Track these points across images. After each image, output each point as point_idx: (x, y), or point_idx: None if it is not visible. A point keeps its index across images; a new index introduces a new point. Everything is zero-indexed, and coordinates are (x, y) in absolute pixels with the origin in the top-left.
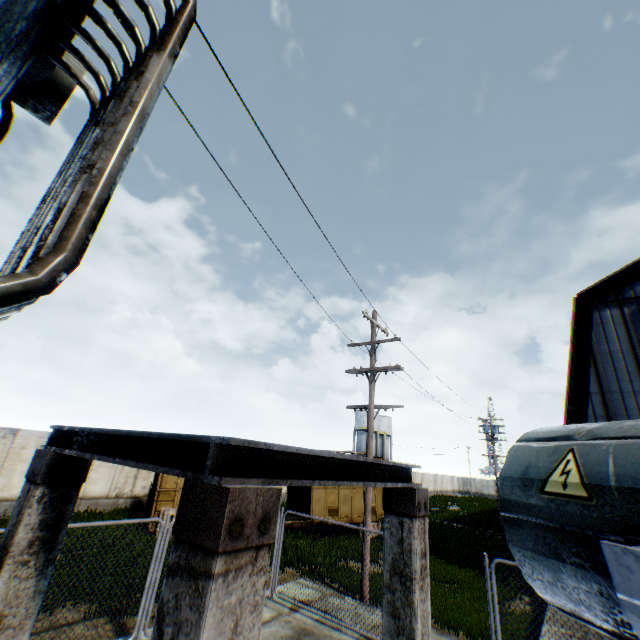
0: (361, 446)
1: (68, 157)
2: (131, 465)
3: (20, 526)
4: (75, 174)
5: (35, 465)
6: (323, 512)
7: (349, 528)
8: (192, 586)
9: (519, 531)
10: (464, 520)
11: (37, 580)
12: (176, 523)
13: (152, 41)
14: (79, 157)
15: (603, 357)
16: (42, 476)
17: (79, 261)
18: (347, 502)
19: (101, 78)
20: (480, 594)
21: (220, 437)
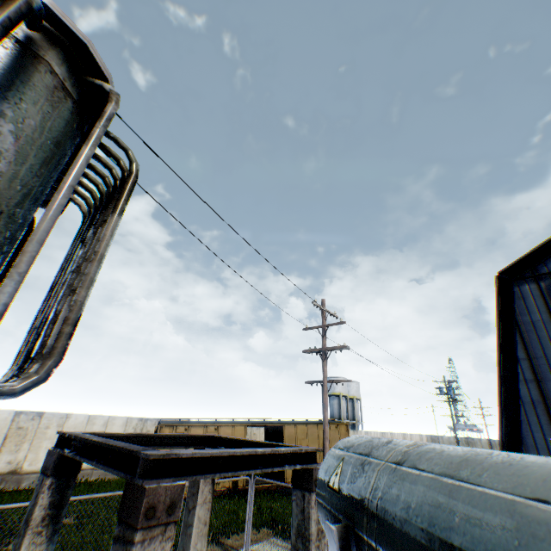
0: (333, 410)
1: (68, 253)
2: (101, 467)
3: (37, 506)
4: (67, 283)
5: (47, 461)
6: None
7: None
8: (124, 549)
9: (321, 510)
10: None
11: (47, 544)
12: (120, 508)
13: (115, 188)
14: (71, 266)
15: (527, 327)
16: (51, 470)
17: (63, 358)
18: None
19: (88, 200)
20: None
21: (145, 453)
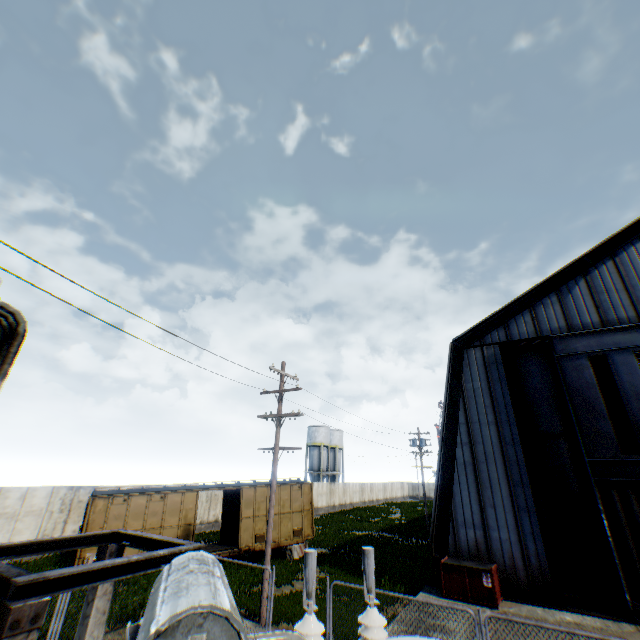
0: (313, 461)
1: None
2: None
3: None
4: None
5: None
6: (251, 539)
7: (281, 550)
8: None
9: None
10: (395, 529)
11: None
12: None
13: (5, 337)
14: None
15: (470, 393)
16: None
17: None
18: (275, 527)
19: None
20: (365, 603)
21: (17, 580)
